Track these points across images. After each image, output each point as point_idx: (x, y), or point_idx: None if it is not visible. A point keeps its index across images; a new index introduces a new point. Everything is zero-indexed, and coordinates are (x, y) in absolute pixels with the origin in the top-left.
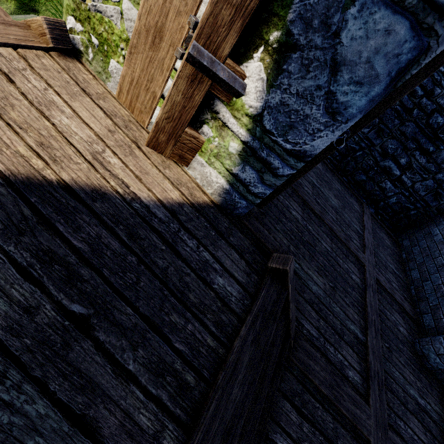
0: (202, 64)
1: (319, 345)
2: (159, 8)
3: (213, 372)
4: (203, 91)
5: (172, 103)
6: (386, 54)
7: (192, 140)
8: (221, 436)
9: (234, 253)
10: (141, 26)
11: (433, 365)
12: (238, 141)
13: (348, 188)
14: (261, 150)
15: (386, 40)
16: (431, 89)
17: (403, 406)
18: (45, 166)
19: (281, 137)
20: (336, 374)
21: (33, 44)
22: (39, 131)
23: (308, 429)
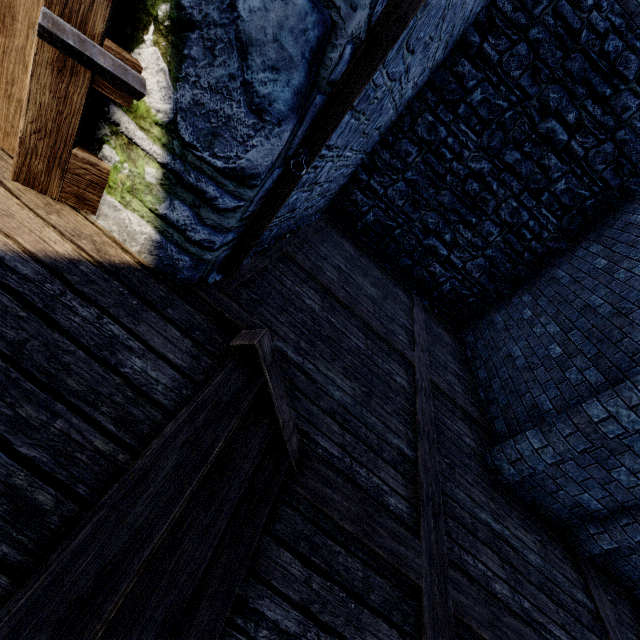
0: (66, 44)
1: (343, 467)
2: None
3: (99, 487)
4: (83, 87)
5: (37, 105)
6: (292, 30)
7: (90, 169)
8: (95, 577)
9: (171, 329)
10: None
11: (509, 479)
12: (155, 165)
13: (392, 276)
14: (188, 174)
15: (287, 12)
16: (459, 152)
17: (471, 535)
18: None
19: (207, 151)
20: (369, 502)
21: None
22: None
23: (321, 584)
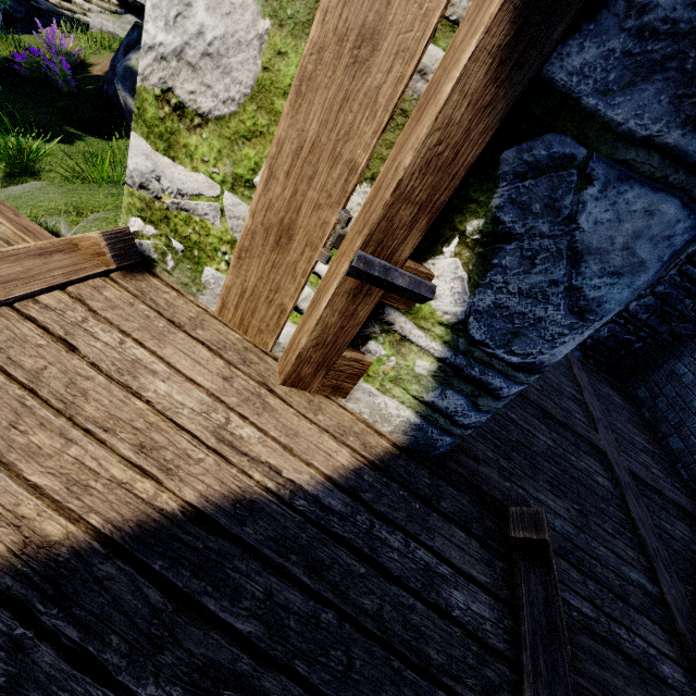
0: (371, 275)
1: (603, 631)
2: (284, 202)
3: None
4: (371, 304)
5: (323, 326)
6: (652, 237)
7: (353, 364)
8: None
9: (456, 531)
10: (255, 224)
11: None
12: (429, 359)
13: None
14: (471, 368)
15: (649, 222)
16: None
17: None
18: (157, 487)
19: (501, 349)
20: (649, 681)
21: (88, 272)
22: (132, 423)
23: None
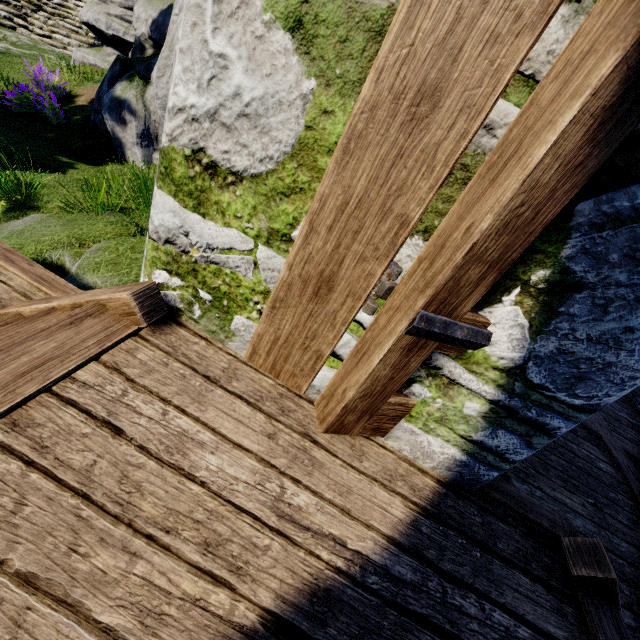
0: (430, 332)
1: None
2: (325, 255)
3: None
4: (424, 355)
5: (373, 379)
6: None
7: (396, 407)
8: None
9: (520, 577)
10: (292, 276)
11: None
12: (480, 401)
13: None
14: (526, 409)
15: None
16: None
17: None
18: (231, 596)
19: (562, 392)
20: None
21: (119, 335)
22: (192, 515)
23: None
